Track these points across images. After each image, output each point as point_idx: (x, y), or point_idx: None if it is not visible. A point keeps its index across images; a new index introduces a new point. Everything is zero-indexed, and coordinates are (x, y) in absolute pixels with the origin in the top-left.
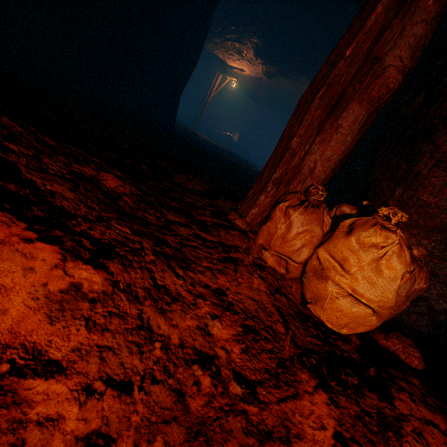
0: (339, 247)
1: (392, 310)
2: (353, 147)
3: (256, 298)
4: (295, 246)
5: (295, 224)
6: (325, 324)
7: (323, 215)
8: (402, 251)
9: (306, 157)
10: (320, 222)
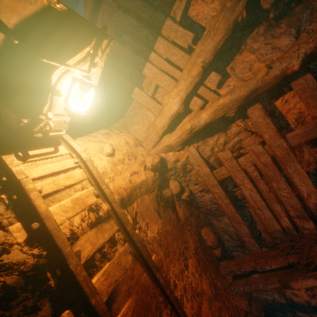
0: None
1: None
2: None
3: None
4: None
5: None
6: None
7: None
8: None
9: None
10: None
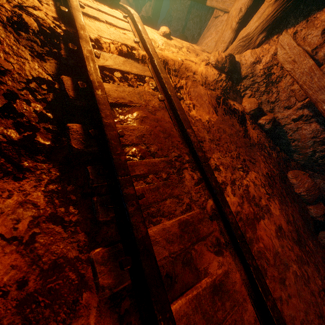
0: None
1: None
2: None
3: None
4: None
5: None
6: None
7: None
8: None
9: None
10: None
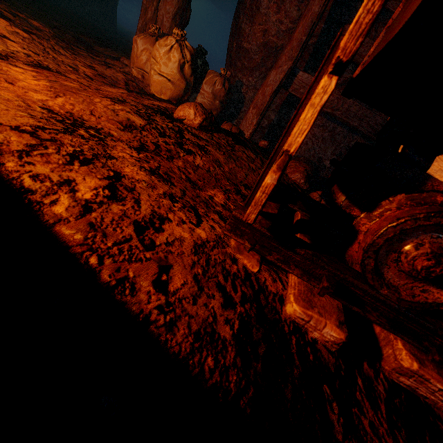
0: (154, 50)
1: (208, 104)
2: (183, 3)
3: (114, 76)
4: (143, 61)
5: (139, 45)
6: (155, 95)
7: (154, 40)
8: (179, 48)
9: (158, 13)
10: (152, 44)
